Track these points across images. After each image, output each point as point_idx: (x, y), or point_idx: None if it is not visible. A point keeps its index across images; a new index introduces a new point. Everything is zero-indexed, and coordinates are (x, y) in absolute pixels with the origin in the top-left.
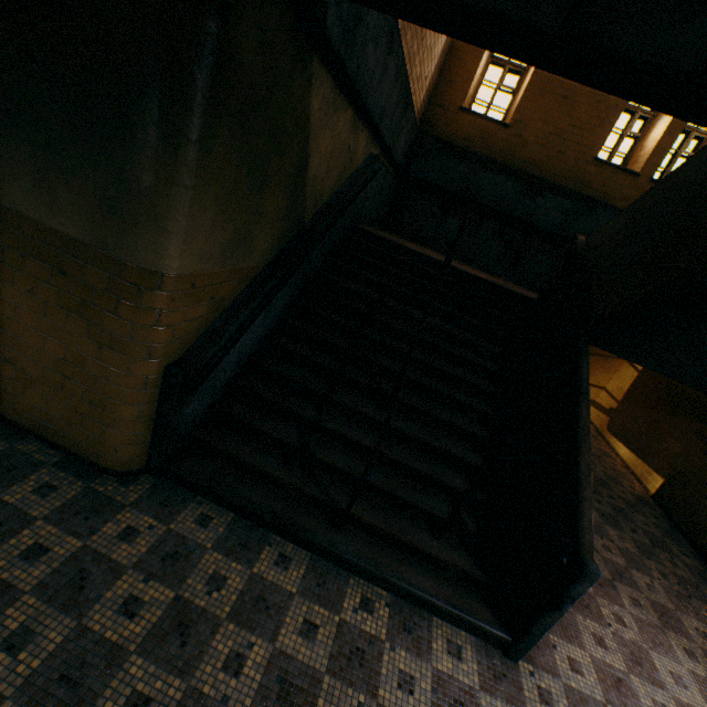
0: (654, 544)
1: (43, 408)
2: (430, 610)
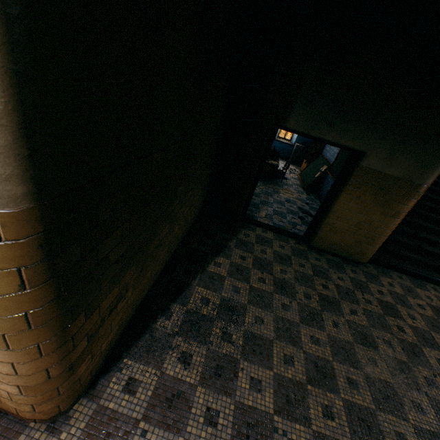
0: None
1: (337, 241)
2: None
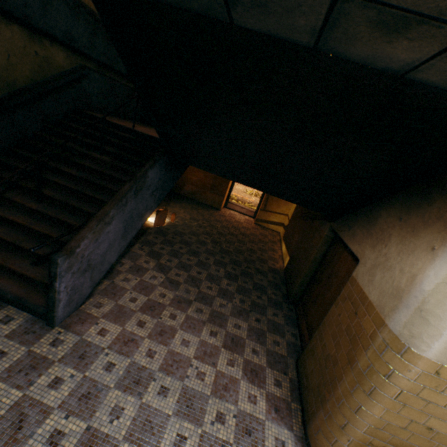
0: (255, 288)
1: None
2: (8, 302)
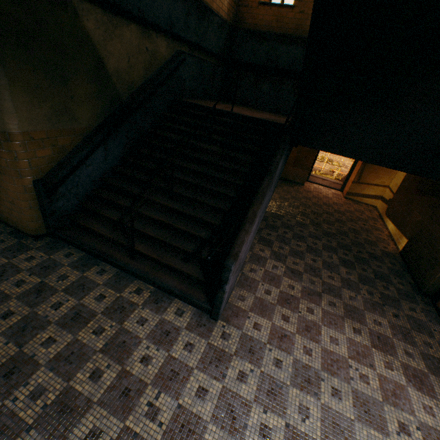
0: (377, 277)
1: None
2: (174, 295)
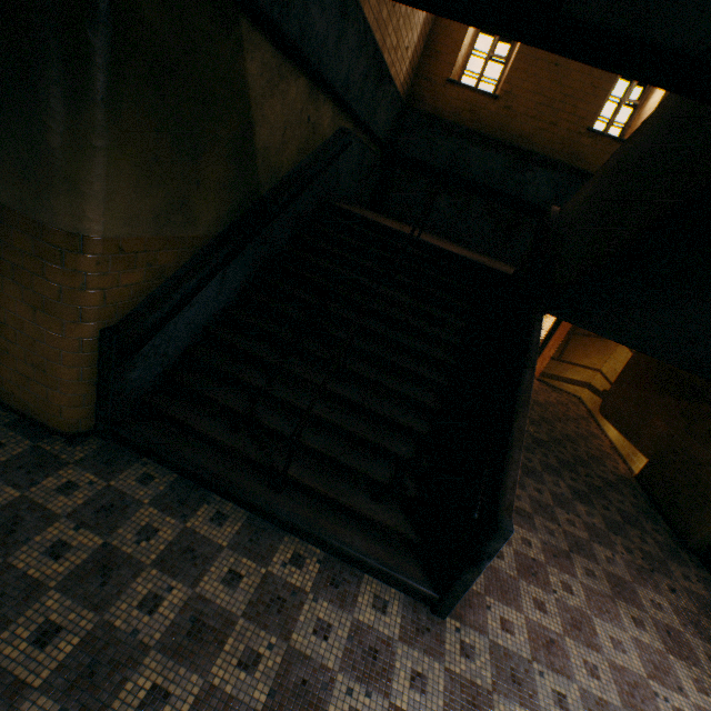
0: (626, 521)
1: None
2: (362, 568)
